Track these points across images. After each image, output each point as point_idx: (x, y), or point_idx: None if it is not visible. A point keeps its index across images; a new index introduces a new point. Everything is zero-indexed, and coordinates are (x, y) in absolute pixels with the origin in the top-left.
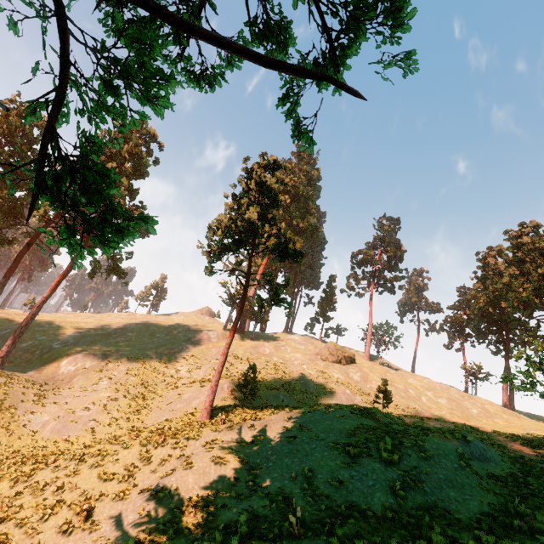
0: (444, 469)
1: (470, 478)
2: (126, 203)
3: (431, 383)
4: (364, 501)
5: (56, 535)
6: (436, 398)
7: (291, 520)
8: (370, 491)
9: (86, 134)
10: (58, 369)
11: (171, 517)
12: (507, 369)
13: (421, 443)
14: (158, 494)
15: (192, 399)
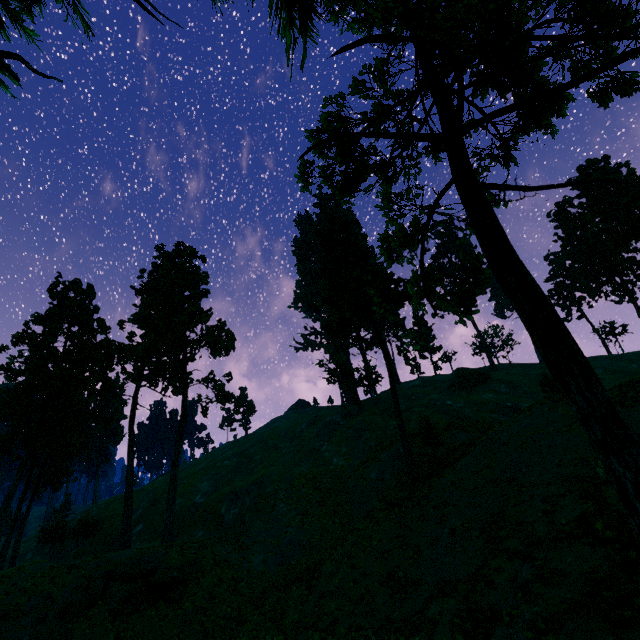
0: None
1: None
2: (210, 327)
3: None
4: None
5: (394, 606)
6: None
7: (600, 471)
8: None
9: (469, 257)
10: (221, 518)
11: (484, 539)
12: (639, 311)
13: (639, 389)
14: (456, 532)
15: (382, 475)
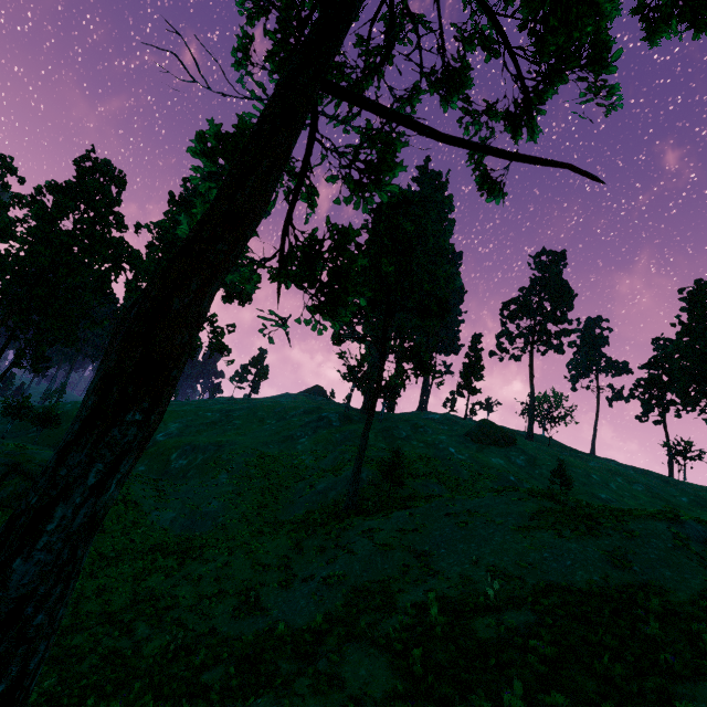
0: (656, 549)
1: (689, 558)
2: None
3: (621, 467)
4: (563, 580)
5: (229, 621)
6: (629, 484)
7: (489, 593)
8: (569, 570)
9: (338, 227)
10: (168, 463)
11: (347, 601)
12: None
13: (623, 523)
14: (327, 580)
15: (328, 491)
